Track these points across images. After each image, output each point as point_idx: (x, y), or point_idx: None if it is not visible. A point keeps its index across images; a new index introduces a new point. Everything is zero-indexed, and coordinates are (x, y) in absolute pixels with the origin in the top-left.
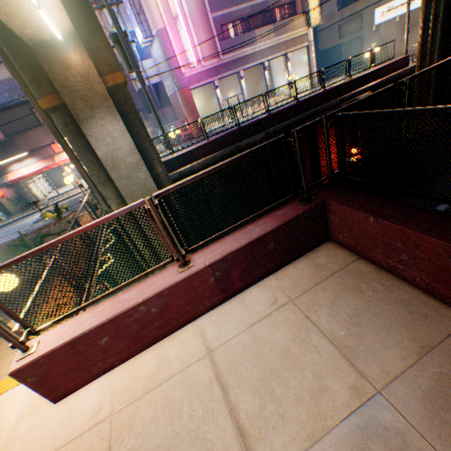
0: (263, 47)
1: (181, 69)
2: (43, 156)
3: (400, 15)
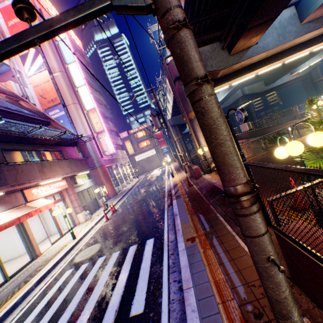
0: (120, 157)
1: (102, 154)
2: (8, 203)
3: (146, 158)
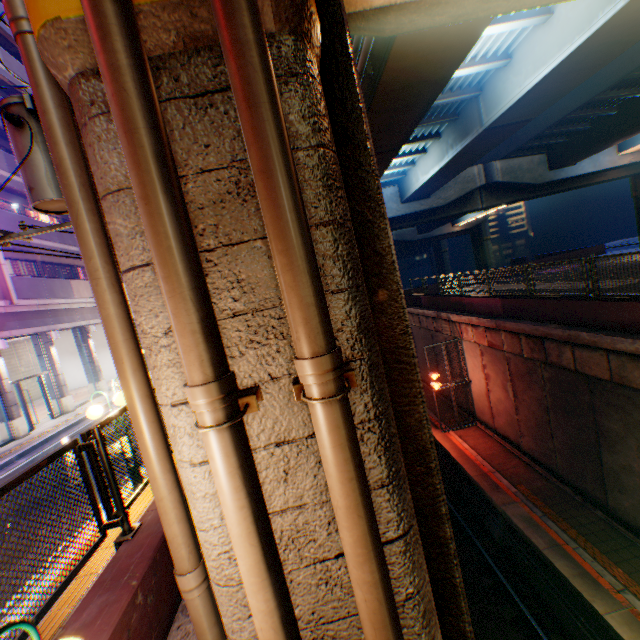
0: (84, 304)
1: None
2: None
3: None
